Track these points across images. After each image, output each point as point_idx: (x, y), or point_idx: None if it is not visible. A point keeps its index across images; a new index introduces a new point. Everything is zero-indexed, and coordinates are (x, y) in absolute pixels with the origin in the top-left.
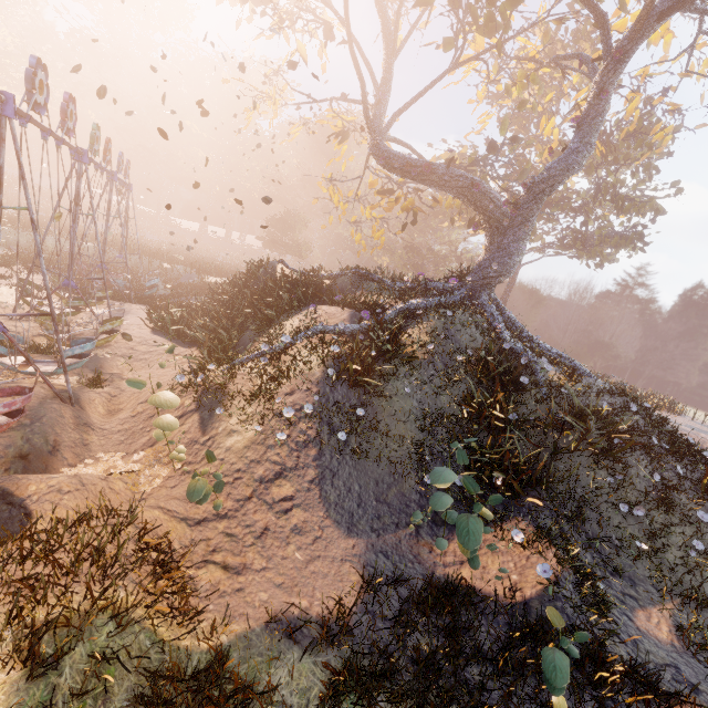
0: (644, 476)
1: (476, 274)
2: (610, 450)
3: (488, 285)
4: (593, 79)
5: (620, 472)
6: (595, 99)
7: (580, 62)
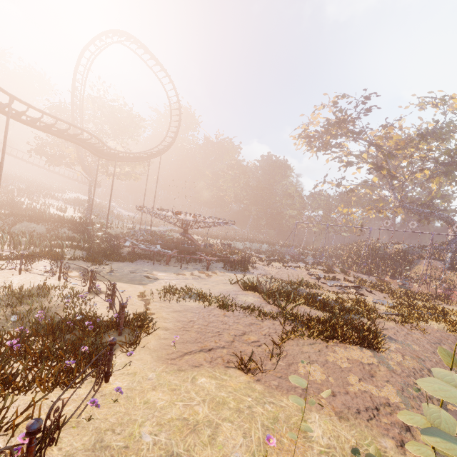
0: None
1: (455, 243)
2: None
3: None
4: None
5: None
6: None
7: None
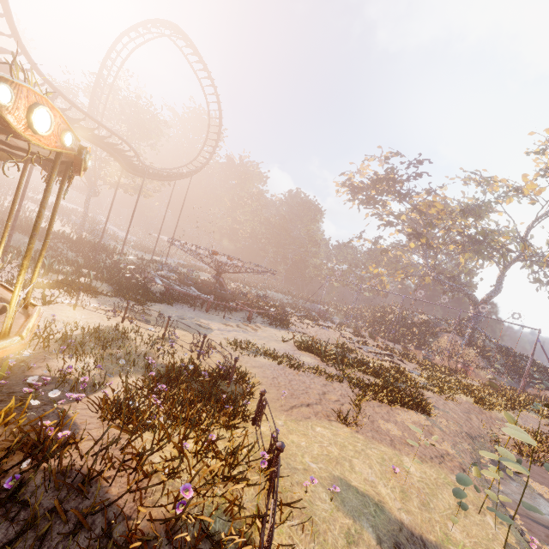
0: (547, 376)
1: (473, 320)
2: (542, 371)
3: (477, 323)
4: (500, 269)
5: (545, 375)
6: (502, 275)
7: (496, 265)
